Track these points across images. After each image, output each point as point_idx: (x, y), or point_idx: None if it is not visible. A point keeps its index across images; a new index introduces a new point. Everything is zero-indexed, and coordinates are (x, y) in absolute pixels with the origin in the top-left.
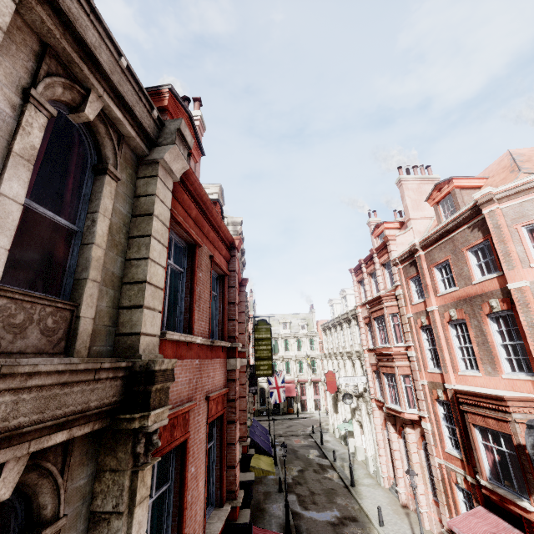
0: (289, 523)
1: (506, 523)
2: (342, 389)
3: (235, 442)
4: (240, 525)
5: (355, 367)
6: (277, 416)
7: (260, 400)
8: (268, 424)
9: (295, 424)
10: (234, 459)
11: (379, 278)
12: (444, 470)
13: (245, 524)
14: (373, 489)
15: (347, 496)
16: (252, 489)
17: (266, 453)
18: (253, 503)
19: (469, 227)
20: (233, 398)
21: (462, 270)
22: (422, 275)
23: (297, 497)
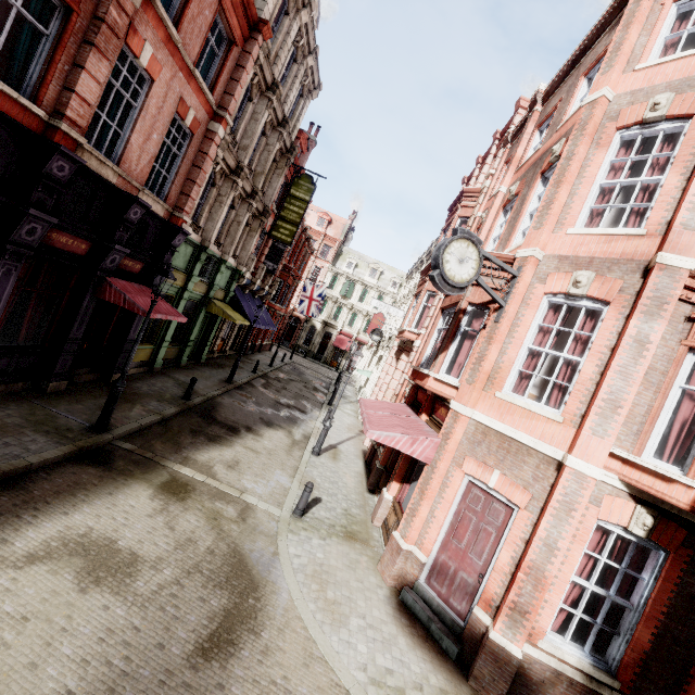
0: (232, 375)
1: (411, 411)
2: (384, 337)
3: (84, 66)
4: (54, 144)
5: (404, 308)
6: (315, 361)
7: (306, 338)
8: (299, 358)
9: (328, 371)
10: (76, 83)
11: (481, 176)
12: (404, 385)
13: (59, 145)
14: (347, 415)
15: (316, 405)
16: (172, 268)
17: (246, 318)
18: (217, 362)
19: (611, 28)
20: (101, 16)
21: (560, 114)
22: (518, 144)
23: (266, 382)
